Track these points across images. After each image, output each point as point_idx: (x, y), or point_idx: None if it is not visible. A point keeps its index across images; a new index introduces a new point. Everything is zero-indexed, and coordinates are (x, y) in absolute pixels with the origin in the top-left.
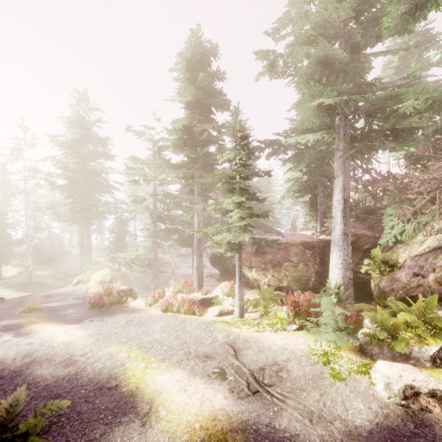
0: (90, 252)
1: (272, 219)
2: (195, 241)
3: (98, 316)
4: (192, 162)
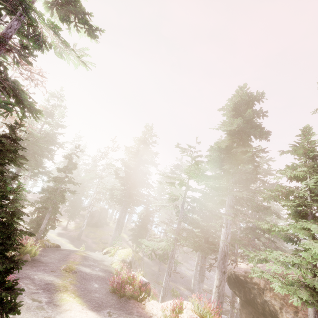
0: (121, 228)
1: (286, 249)
2: (219, 253)
3: (116, 309)
4: (226, 176)
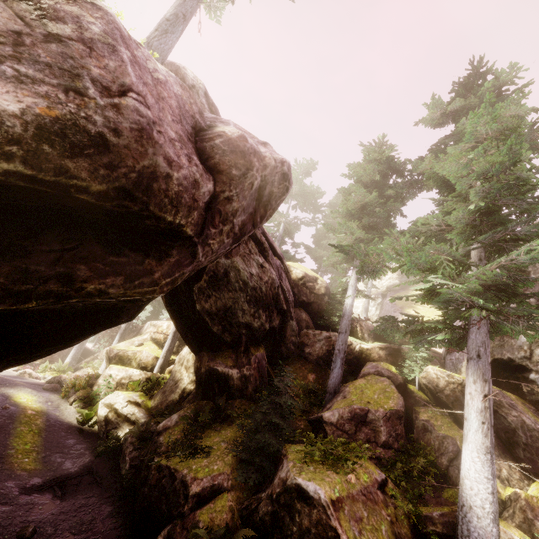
0: None
1: None
2: None
3: None
4: None
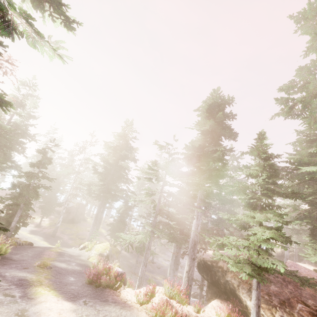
0: (99, 223)
1: None
2: (190, 242)
3: (92, 298)
4: (199, 173)
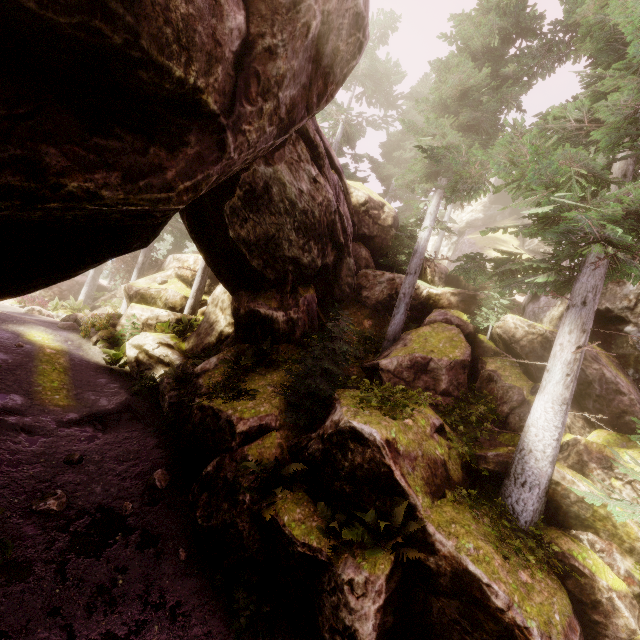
0: None
1: None
2: None
3: None
4: None
